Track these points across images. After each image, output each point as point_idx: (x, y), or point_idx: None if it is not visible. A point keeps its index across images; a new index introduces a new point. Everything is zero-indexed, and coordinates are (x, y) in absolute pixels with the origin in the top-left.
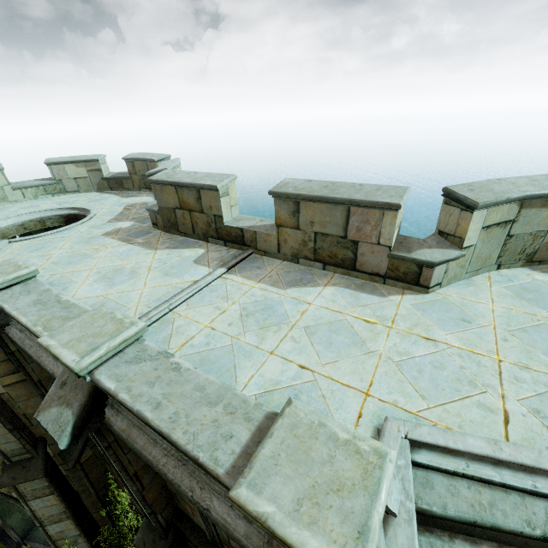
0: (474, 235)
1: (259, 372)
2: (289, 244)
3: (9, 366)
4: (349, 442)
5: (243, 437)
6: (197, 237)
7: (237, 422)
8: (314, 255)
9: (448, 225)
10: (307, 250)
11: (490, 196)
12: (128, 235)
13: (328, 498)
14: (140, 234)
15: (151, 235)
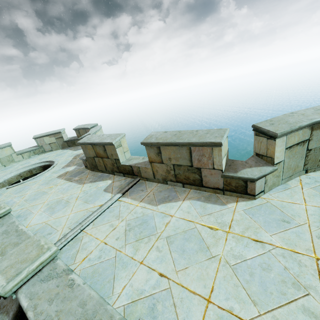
0: (281, 154)
1: (130, 281)
2: (159, 173)
3: None
4: None
5: None
6: (108, 172)
7: None
8: (176, 178)
9: (261, 149)
10: (171, 176)
11: (286, 127)
12: (70, 176)
13: None
14: (78, 174)
15: (83, 174)
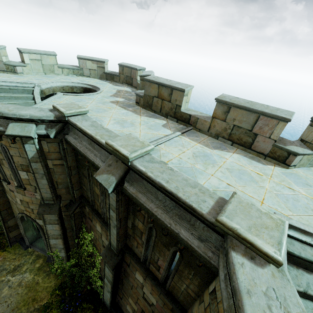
0: None
1: (208, 181)
2: (216, 128)
3: (58, 156)
4: (267, 213)
5: (211, 203)
6: (161, 114)
7: (206, 197)
8: (229, 137)
9: (308, 137)
10: (225, 133)
11: None
12: (123, 105)
13: (262, 229)
14: (130, 106)
15: (135, 107)
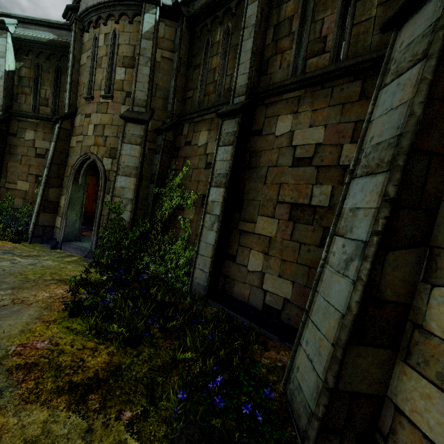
0: None
1: None
2: None
3: (171, 46)
4: None
5: None
6: None
7: None
8: None
9: None
10: None
11: None
12: None
13: None
14: None
15: None
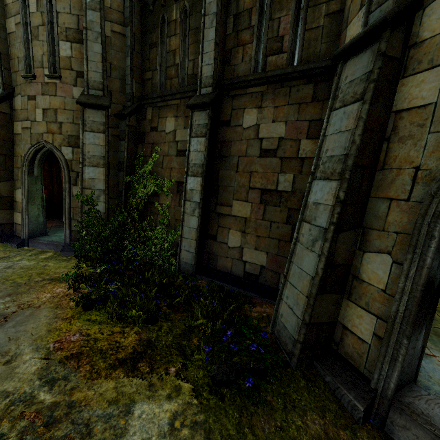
0: None
1: None
2: None
3: (121, 18)
4: None
5: None
6: None
7: None
8: None
9: None
10: None
11: None
12: None
13: None
14: None
15: None
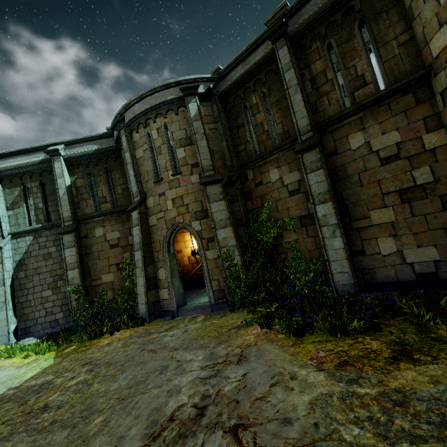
0: None
1: None
2: None
3: (212, 119)
4: None
5: None
6: None
7: None
8: None
9: None
10: None
11: None
12: None
13: None
14: None
15: None
